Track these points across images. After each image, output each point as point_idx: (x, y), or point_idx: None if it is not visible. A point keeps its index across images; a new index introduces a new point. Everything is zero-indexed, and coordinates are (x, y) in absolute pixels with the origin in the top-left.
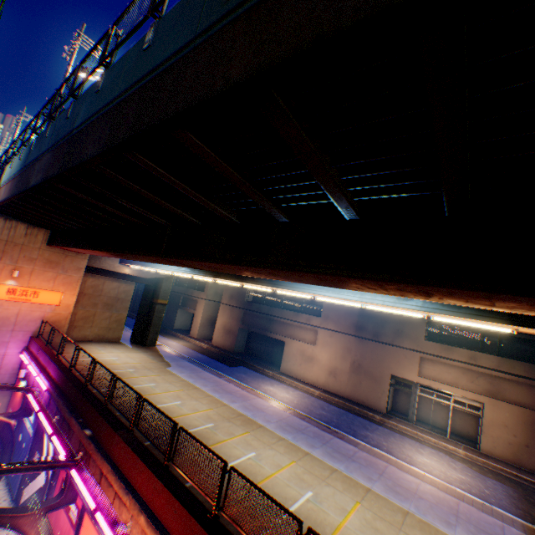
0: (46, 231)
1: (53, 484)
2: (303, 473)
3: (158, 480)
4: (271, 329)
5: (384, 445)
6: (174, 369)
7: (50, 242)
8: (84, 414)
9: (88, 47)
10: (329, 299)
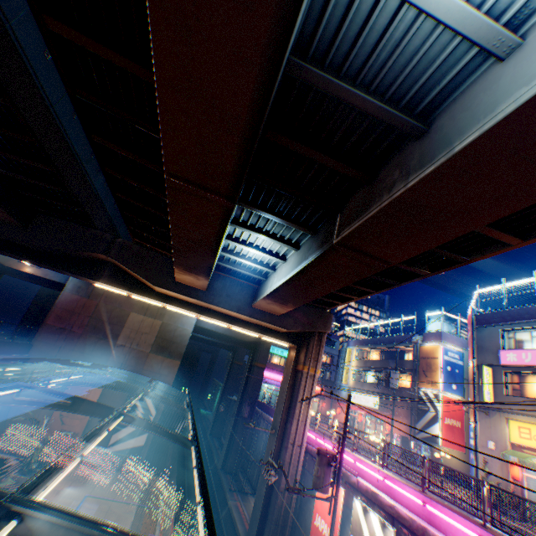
0: None
1: None
2: None
3: None
4: None
5: None
6: None
7: None
8: None
9: None
10: None
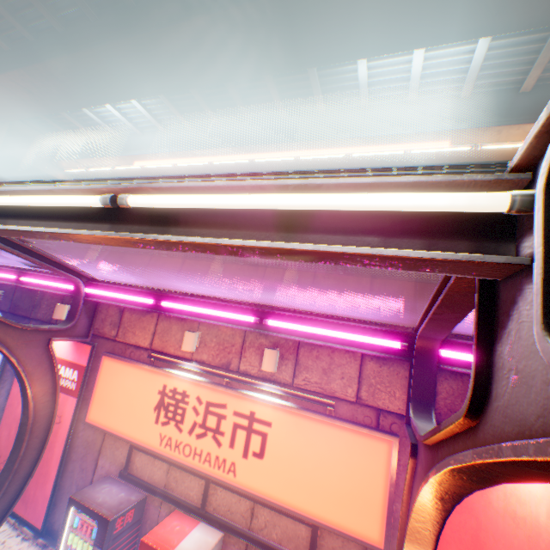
0: None
1: (3, 377)
2: None
3: (242, 268)
4: None
5: None
6: None
7: None
8: None
9: None
10: (367, 153)
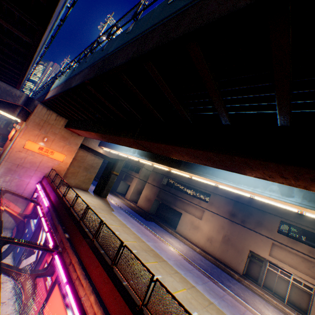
0: (65, 120)
1: (39, 262)
2: (191, 298)
3: (106, 275)
4: (174, 204)
5: (241, 296)
6: (115, 213)
7: (66, 126)
8: (66, 224)
9: (112, 24)
10: (228, 188)
